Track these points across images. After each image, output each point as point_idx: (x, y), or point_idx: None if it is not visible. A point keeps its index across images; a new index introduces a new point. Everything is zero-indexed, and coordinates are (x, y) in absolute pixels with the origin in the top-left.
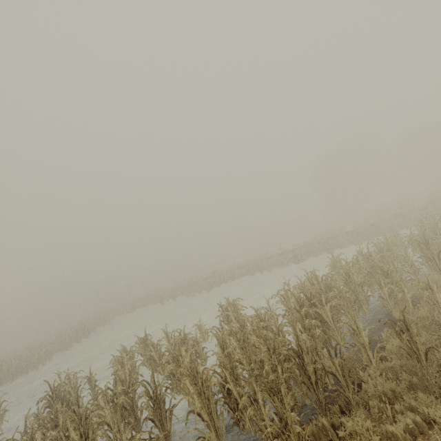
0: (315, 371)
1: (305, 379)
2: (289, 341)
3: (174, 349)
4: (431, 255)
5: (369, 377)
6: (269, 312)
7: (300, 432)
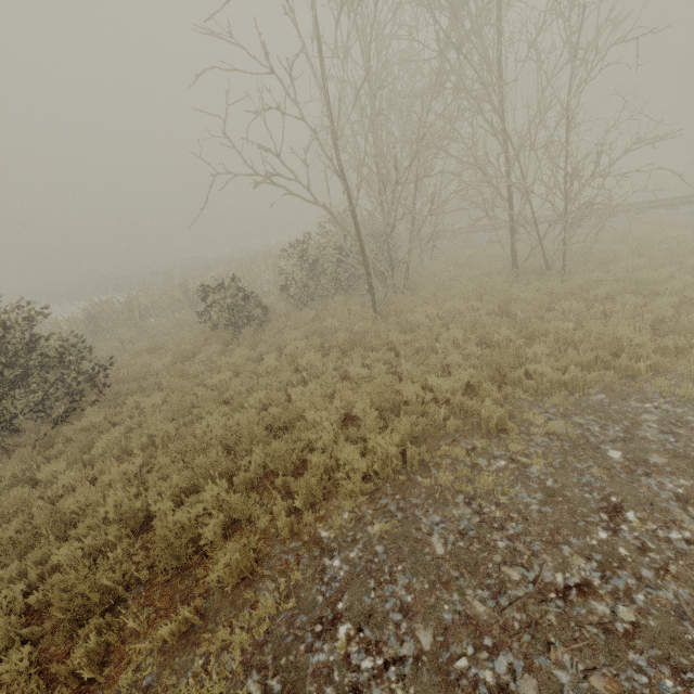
0: None
1: None
2: None
3: None
4: None
5: None
6: None
7: None
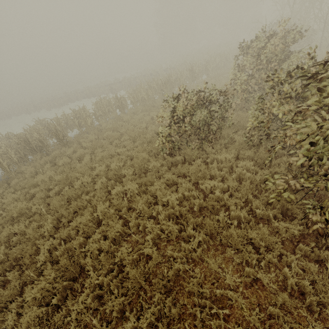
0: (36, 146)
1: (30, 148)
2: (35, 138)
3: (9, 141)
4: (120, 104)
5: (54, 147)
6: (37, 127)
7: (19, 159)
